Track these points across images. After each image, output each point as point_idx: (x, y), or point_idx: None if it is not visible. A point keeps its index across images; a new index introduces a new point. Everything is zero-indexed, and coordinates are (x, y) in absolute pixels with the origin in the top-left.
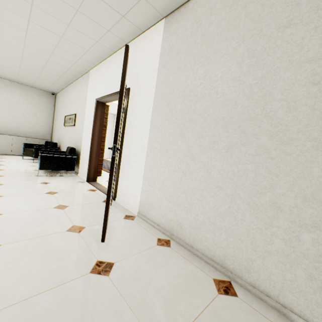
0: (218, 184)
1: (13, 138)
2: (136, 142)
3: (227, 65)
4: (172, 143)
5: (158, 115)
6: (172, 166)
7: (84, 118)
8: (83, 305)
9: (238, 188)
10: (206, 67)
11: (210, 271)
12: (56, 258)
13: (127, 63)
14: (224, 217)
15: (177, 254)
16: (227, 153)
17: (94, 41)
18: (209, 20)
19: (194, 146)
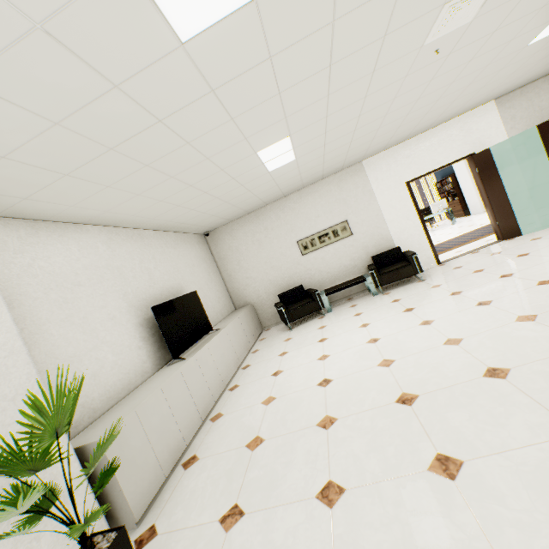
0: None
1: (239, 320)
2: (508, 184)
3: None
4: (547, 167)
5: (523, 158)
6: None
7: (382, 213)
8: None
9: None
10: None
11: None
12: None
13: None
14: None
15: None
16: None
17: (430, 124)
18: (539, 99)
19: None
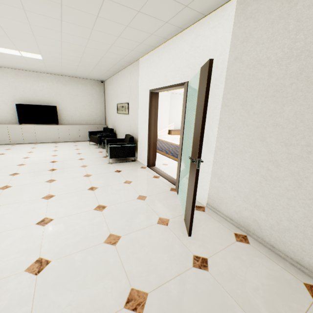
0: (311, 196)
1: (79, 127)
2: None
3: None
4: (248, 146)
5: (228, 114)
6: (248, 169)
7: (138, 108)
8: (201, 296)
9: None
10: (301, 63)
11: (297, 274)
12: (162, 251)
13: (210, 79)
14: None
15: (259, 253)
16: None
17: (149, 34)
18: None
19: (279, 153)
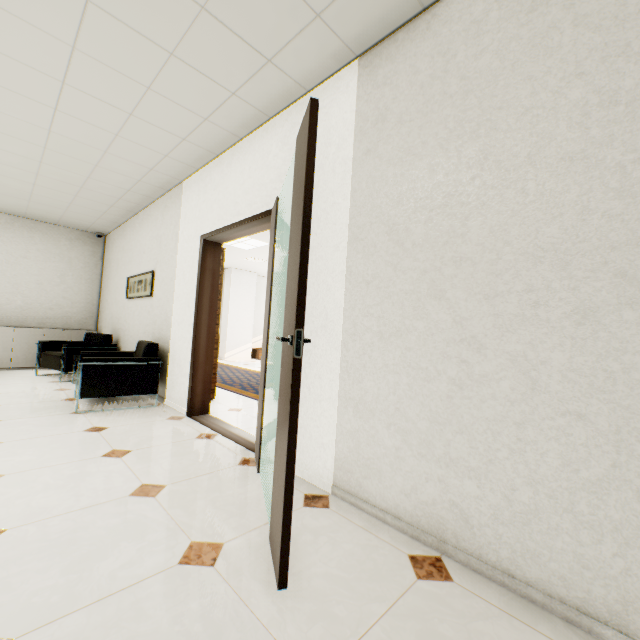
0: (565, 406)
1: (15, 333)
2: (312, 320)
3: (543, 129)
4: (413, 315)
5: (364, 257)
6: (420, 369)
7: (175, 279)
8: None
9: (634, 415)
10: (482, 141)
11: None
12: None
13: (315, 139)
14: (602, 493)
15: (481, 603)
16: (579, 327)
17: (199, 118)
18: (475, 45)
19: (478, 318)
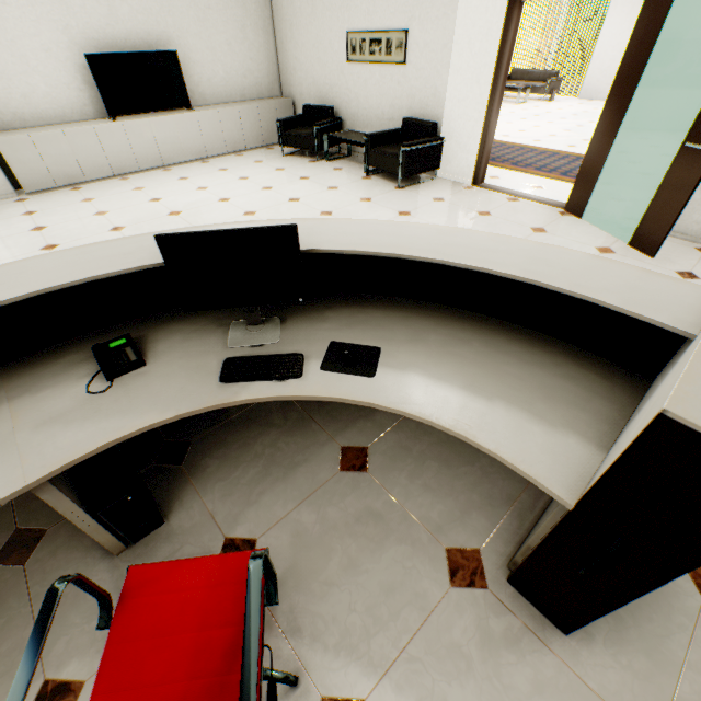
0: None
1: (239, 112)
2: (657, 112)
3: None
4: None
5: None
6: None
7: (452, 48)
8: None
9: None
10: None
11: None
12: None
13: None
14: None
15: None
16: None
17: None
18: None
19: None
